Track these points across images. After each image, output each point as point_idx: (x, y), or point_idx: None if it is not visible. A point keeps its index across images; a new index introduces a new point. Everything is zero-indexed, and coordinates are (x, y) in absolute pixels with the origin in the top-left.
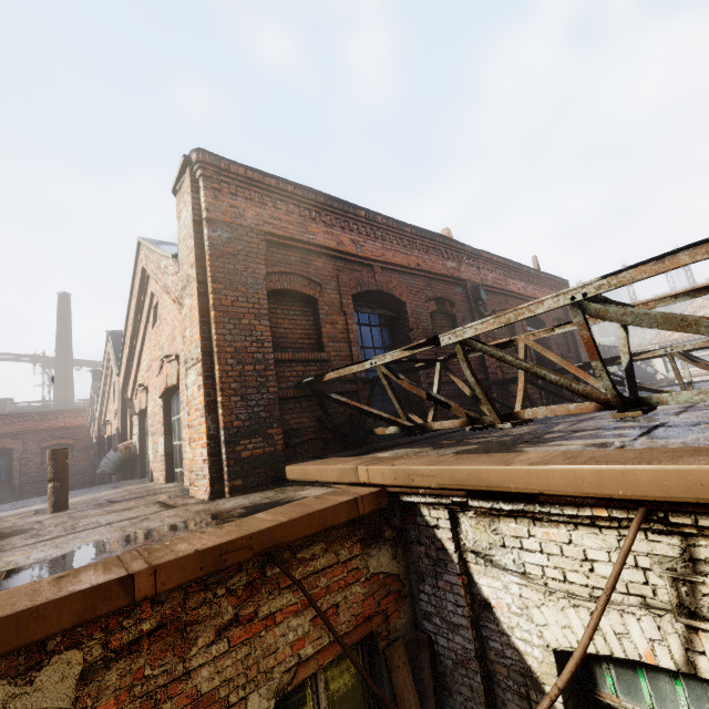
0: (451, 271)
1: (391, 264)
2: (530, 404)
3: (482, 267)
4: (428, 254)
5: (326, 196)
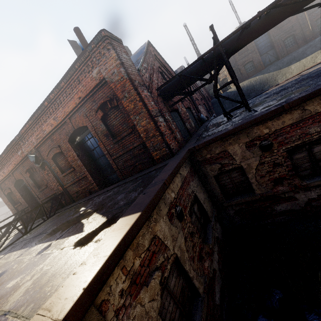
0: (22, 156)
1: (12, 170)
2: (84, 194)
3: (28, 138)
4: (13, 156)
5: None
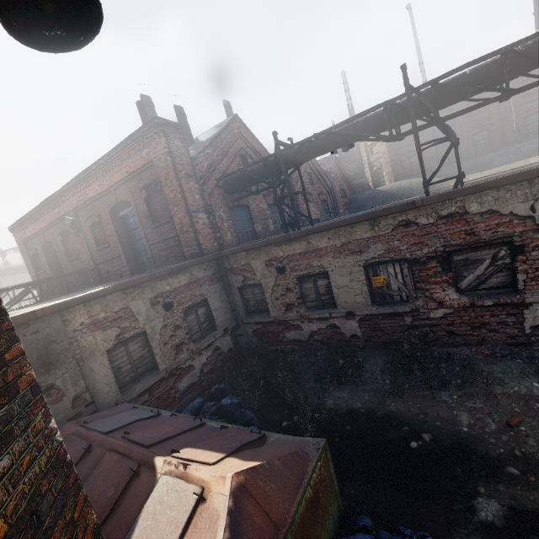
0: (58, 215)
1: (44, 228)
2: (115, 277)
3: (69, 197)
4: (49, 213)
5: (21, 219)
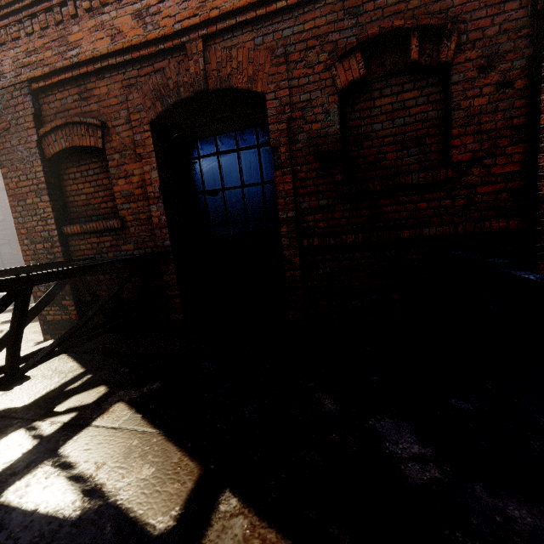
0: None
1: (227, 15)
2: None
3: None
4: None
5: None
